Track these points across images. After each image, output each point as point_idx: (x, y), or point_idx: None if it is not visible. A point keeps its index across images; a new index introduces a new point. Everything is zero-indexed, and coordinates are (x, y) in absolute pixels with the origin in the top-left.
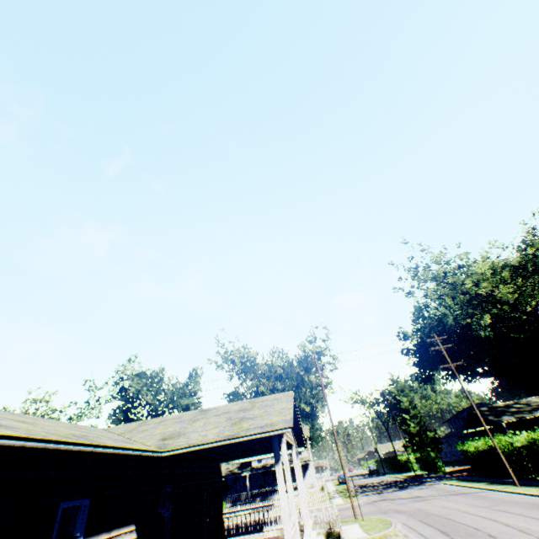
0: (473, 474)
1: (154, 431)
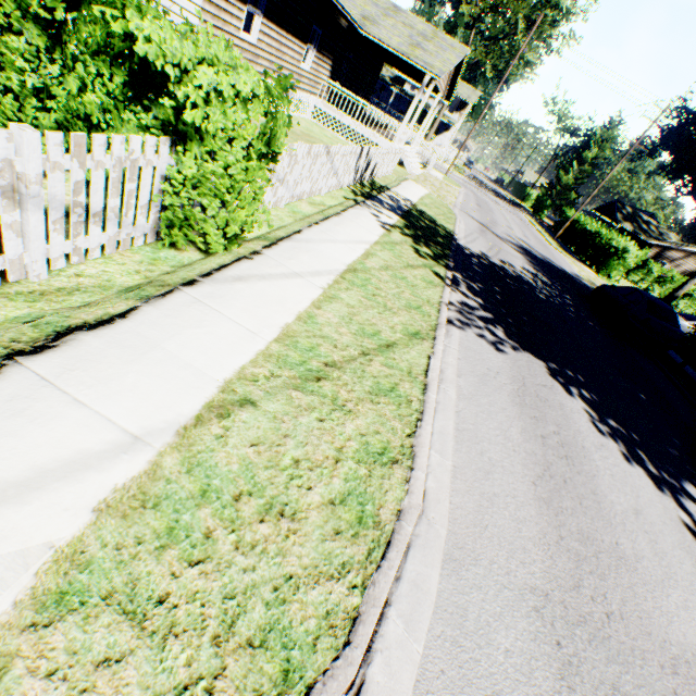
0: (551, 231)
1: (356, 2)
